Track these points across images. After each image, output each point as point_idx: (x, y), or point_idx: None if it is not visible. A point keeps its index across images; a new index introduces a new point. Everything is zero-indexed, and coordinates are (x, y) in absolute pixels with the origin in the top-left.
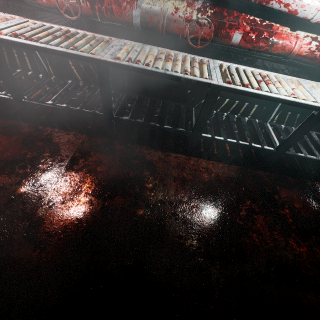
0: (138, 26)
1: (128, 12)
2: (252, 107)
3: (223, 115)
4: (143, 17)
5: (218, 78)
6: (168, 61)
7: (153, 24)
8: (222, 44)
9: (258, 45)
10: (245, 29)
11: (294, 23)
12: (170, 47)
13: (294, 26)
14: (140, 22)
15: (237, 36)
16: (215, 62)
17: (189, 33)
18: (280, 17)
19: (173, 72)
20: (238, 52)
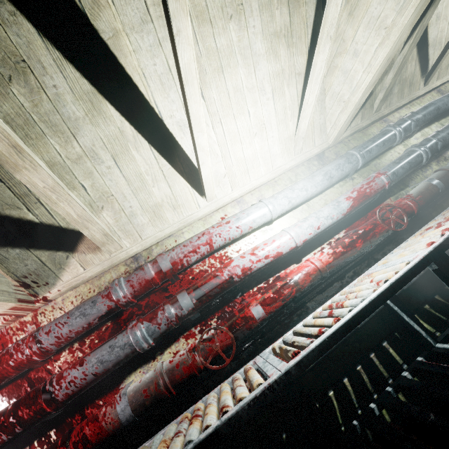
0: (132, 419)
1: (110, 415)
2: (385, 351)
3: (374, 412)
4: (134, 400)
5: (277, 365)
6: (190, 424)
7: (152, 395)
8: (251, 331)
9: (284, 294)
10: (256, 298)
11: (292, 259)
12: (200, 399)
13: (295, 260)
14: (133, 410)
15: (256, 309)
16: (263, 354)
17: (204, 359)
18: (276, 267)
19: (200, 435)
20: (280, 320)
